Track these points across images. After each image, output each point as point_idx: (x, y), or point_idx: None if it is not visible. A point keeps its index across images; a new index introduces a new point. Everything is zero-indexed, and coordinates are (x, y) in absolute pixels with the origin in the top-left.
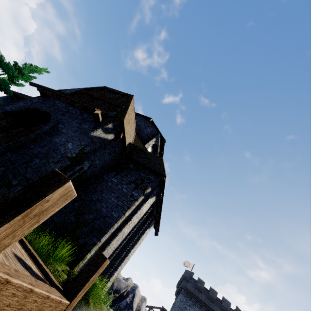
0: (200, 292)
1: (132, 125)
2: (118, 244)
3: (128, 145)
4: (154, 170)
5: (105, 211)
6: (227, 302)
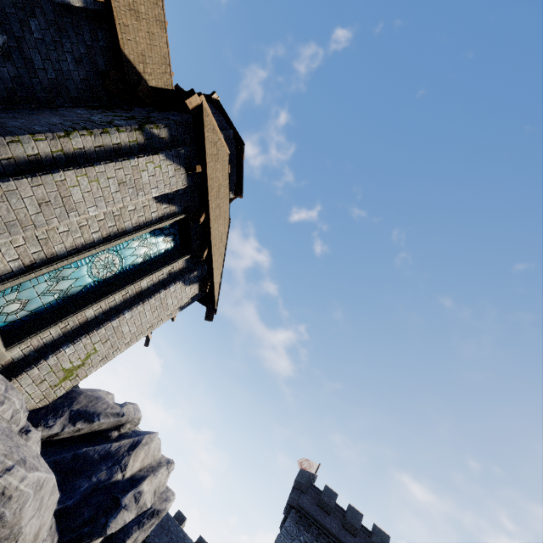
0: (328, 514)
1: (157, 57)
2: (66, 247)
3: (136, 73)
4: (179, 92)
5: (16, 124)
6: (383, 536)
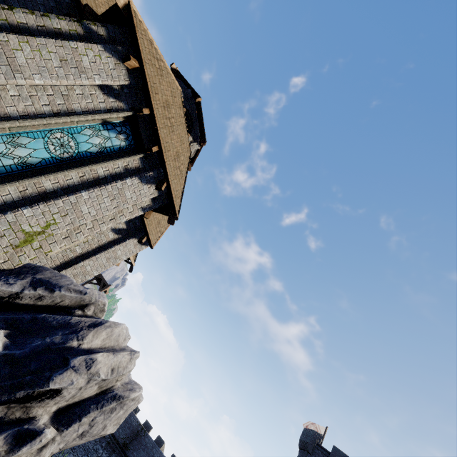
0: None
1: None
2: (19, 111)
3: None
4: (114, 4)
5: None
6: None
